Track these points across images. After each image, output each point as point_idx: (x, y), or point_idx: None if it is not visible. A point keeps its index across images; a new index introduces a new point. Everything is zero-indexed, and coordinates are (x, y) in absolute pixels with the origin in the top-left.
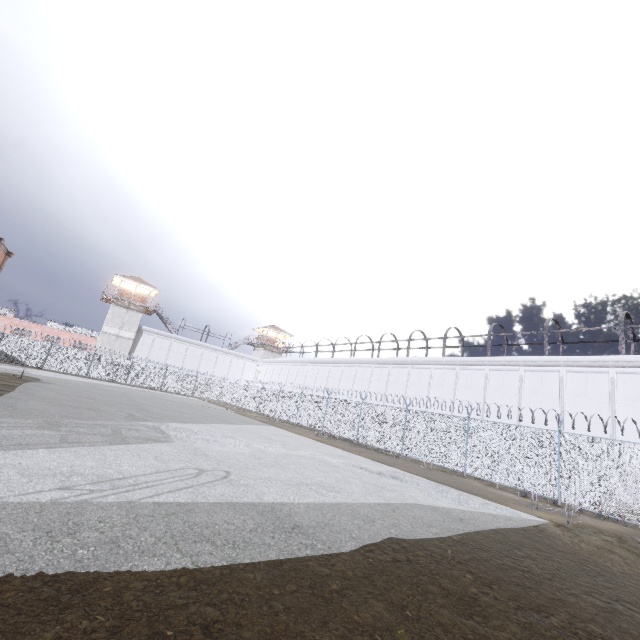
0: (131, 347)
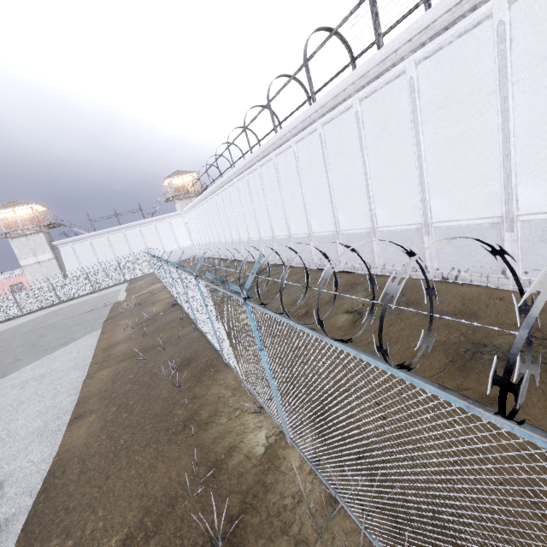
0: (59, 265)
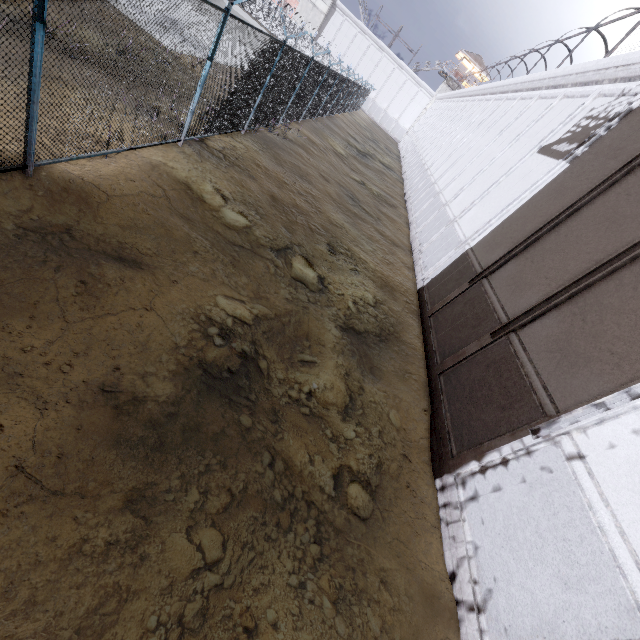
0: (322, 24)
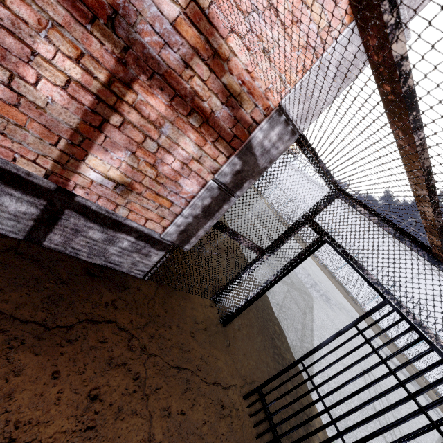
0: None
